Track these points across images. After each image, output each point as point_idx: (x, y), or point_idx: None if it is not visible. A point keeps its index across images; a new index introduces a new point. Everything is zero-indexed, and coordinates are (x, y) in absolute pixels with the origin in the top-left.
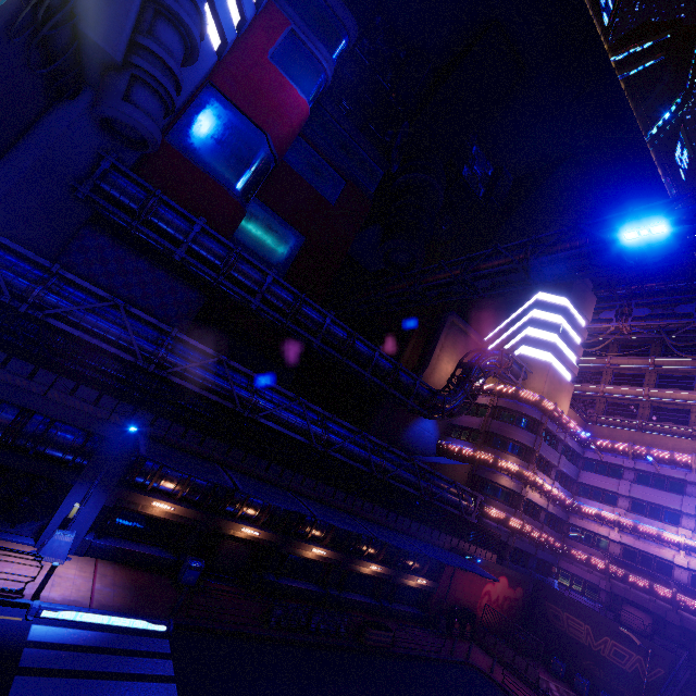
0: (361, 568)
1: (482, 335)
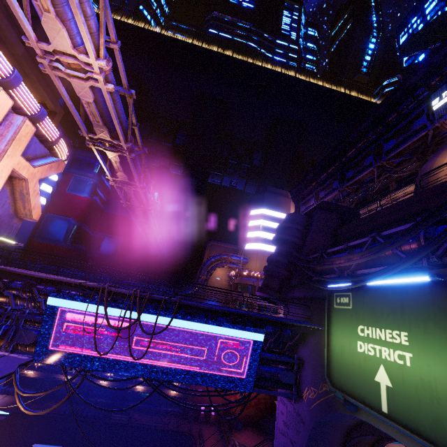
0: (132, 388)
1: (238, 243)
